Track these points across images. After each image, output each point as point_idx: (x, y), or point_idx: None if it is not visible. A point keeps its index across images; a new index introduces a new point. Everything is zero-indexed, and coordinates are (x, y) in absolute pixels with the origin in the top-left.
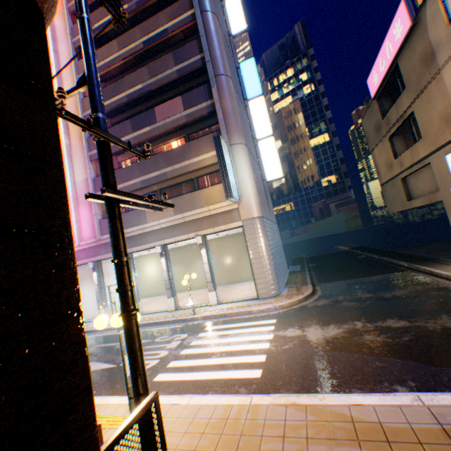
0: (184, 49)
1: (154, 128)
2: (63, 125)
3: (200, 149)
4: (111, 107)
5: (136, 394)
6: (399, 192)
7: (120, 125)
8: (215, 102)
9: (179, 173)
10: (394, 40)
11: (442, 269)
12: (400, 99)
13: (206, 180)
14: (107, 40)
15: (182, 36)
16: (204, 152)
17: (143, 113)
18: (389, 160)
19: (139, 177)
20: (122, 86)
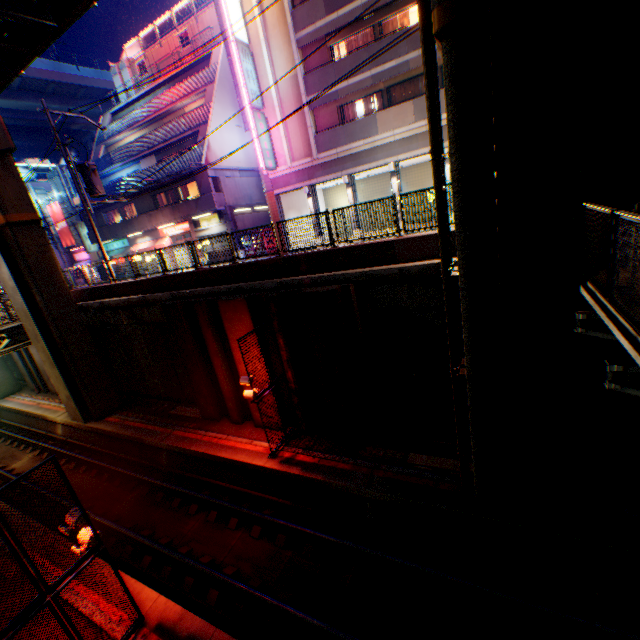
0: None
1: None
2: None
3: None
4: None
5: None
6: None
7: None
8: None
9: None
10: None
11: None
12: None
13: None
14: None
15: None
16: None
17: None
18: None
19: (369, 72)
20: None
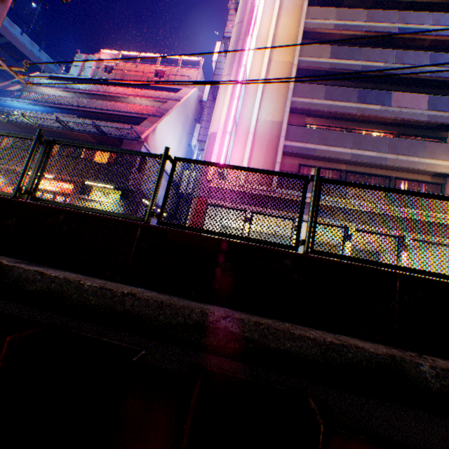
0: (444, 56)
1: (385, 110)
2: (268, 55)
3: (435, 153)
4: (337, 67)
5: None
6: None
7: (343, 89)
8: None
9: (402, 165)
10: None
11: None
12: None
13: (403, 184)
14: (336, 6)
15: (427, 44)
16: (438, 158)
17: (374, 90)
18: None
19: (350, 149)
20: (358, 54)
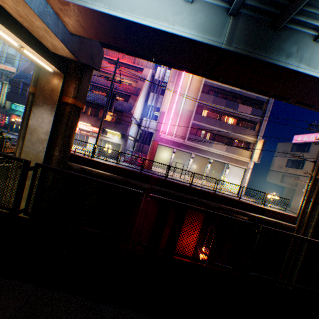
0: None
1: (234, 112)
2: (191, 76)
3: (247, 133)
4: (220, 87)
5: (299, 213)
6: (278, 177)
7: (220, 99)
8: (263, 121)
9: (235, 137)
10: (316, 138)
11: (286, 208)
12: (303, 153)
13: (236, 142)
14: None
15: None
16: (248, 136)
17: (233, 102)
18: (282, 165)
19: (217, 128)
20: None
